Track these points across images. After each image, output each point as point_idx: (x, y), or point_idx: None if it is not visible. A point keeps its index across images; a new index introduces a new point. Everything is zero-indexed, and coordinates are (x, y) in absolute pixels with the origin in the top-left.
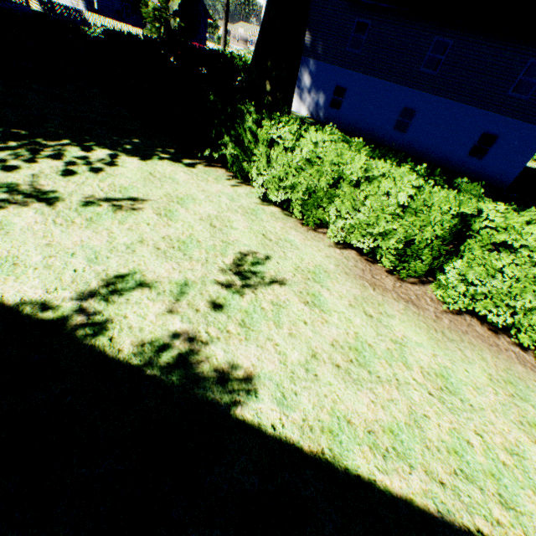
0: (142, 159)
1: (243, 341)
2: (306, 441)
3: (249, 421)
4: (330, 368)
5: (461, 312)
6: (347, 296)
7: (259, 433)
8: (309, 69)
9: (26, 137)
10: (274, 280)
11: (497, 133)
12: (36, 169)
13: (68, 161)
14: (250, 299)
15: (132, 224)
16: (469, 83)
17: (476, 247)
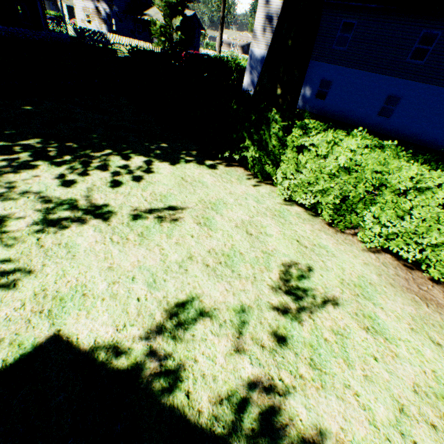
0: (172, 163)
1: (320, 390)
2: None
3: None
4: (426, 430)
5: None
6: (403, 317)
7: None
8: None
9: (77, 150)
10: (325, 299)
11: None
12: (89, 182)
13: (113, 171)
14: (310, 327)
15: (178, 237)
16: None
17: None
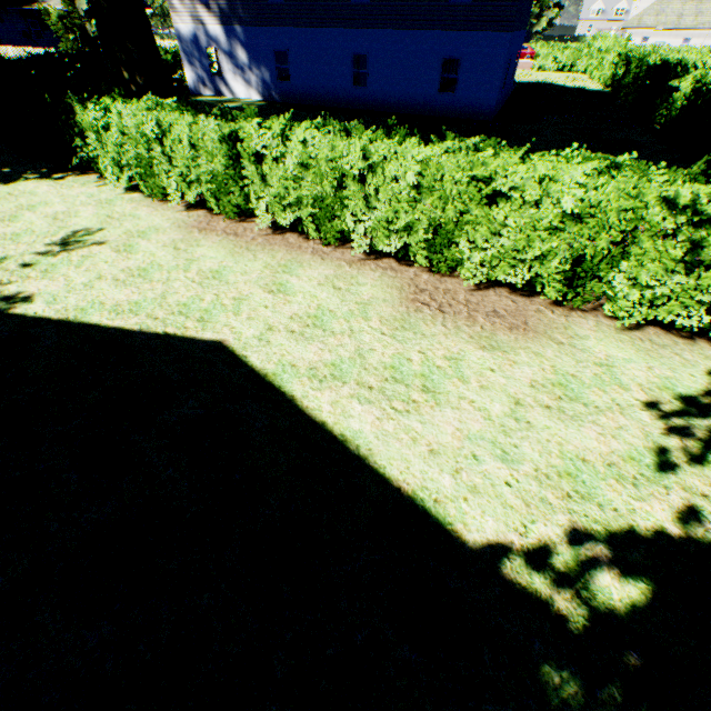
0: (6, 184)
1: (39, 280)
2: (58, 316)
3: (18, 314)
4: (109, 282)
5: (286, 233)
6: (166, 242)
7: (23, 317)
8: (240, 41)
9: None
10: (96, 243)
11: (457, 55)
12: None
13: None
14: (63, 257)
15: None
16: (407, 2)
17: (249, 163)
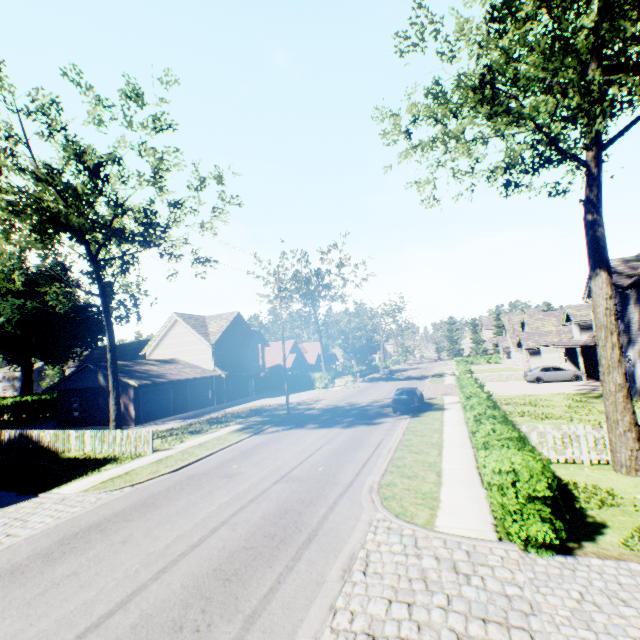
0: None
1: None
2: None
3: None
4: None
5: None
6: None
7: None
8: None
9: None
10: None
11: None
12: None
13: None
14: None
15: None
16: None
17: None
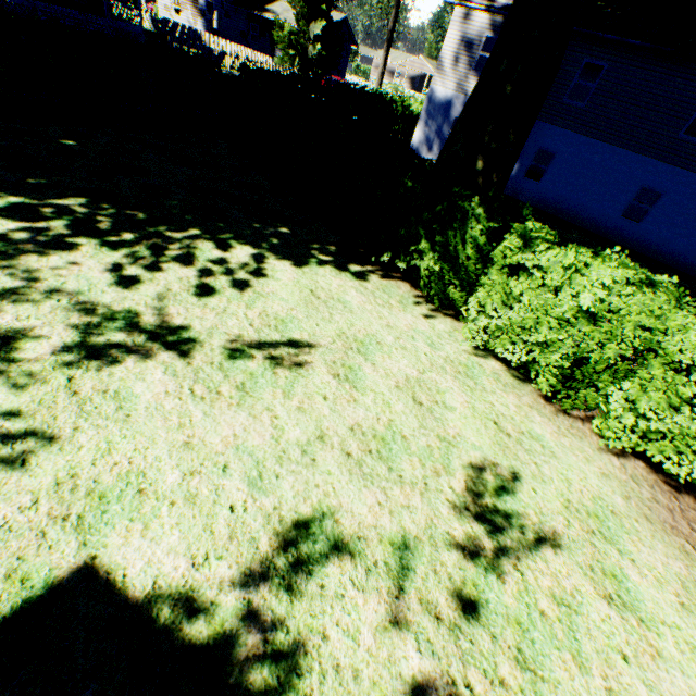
0: (297, 264)
1: None
2: None
3: None
4: None
5: None
6: (668, 580)
7: None
8: None
9: (144, 224)
10: (540, 536)
11: None
12: (160, 283)
13: (200, 267)
14: (516, 586)
15: (302, 398)
16: None
17: None
